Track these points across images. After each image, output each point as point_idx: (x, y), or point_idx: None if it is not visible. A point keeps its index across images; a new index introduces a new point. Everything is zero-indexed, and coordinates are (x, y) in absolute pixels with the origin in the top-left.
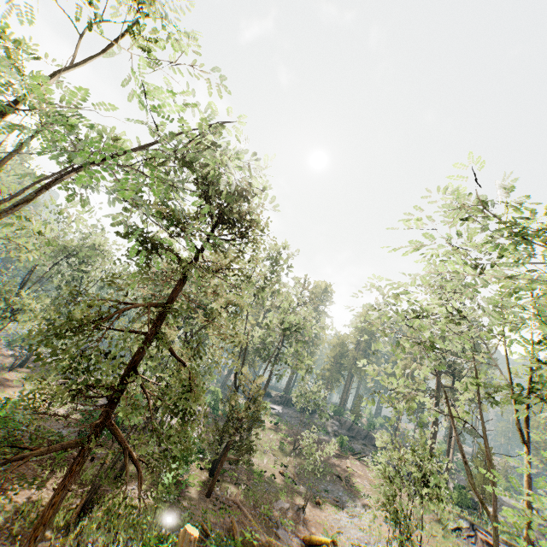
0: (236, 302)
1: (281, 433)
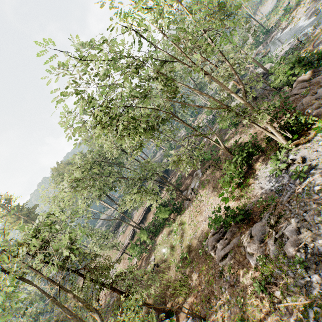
0: None
1: None
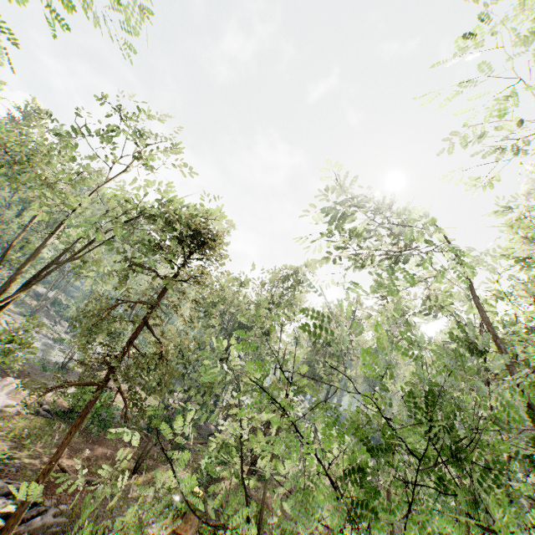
0: (197, 301)
1: None
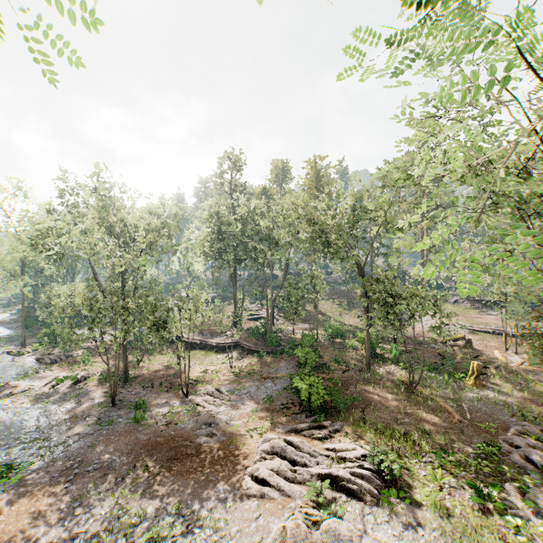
0: None
1: (327, 299)
